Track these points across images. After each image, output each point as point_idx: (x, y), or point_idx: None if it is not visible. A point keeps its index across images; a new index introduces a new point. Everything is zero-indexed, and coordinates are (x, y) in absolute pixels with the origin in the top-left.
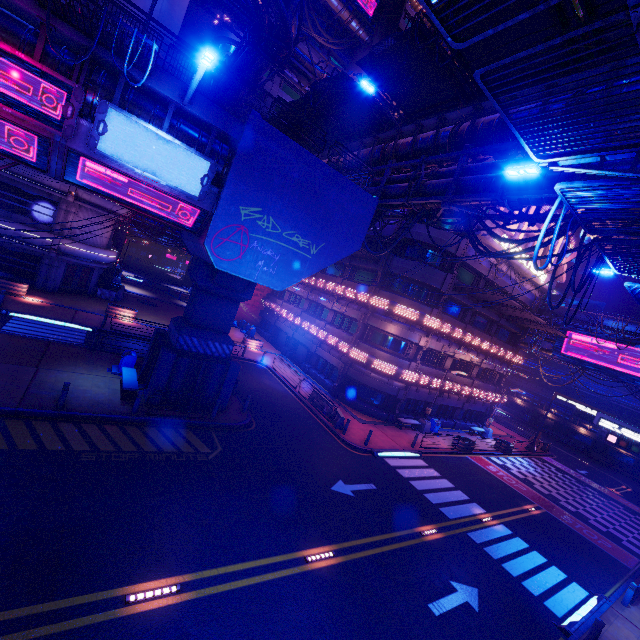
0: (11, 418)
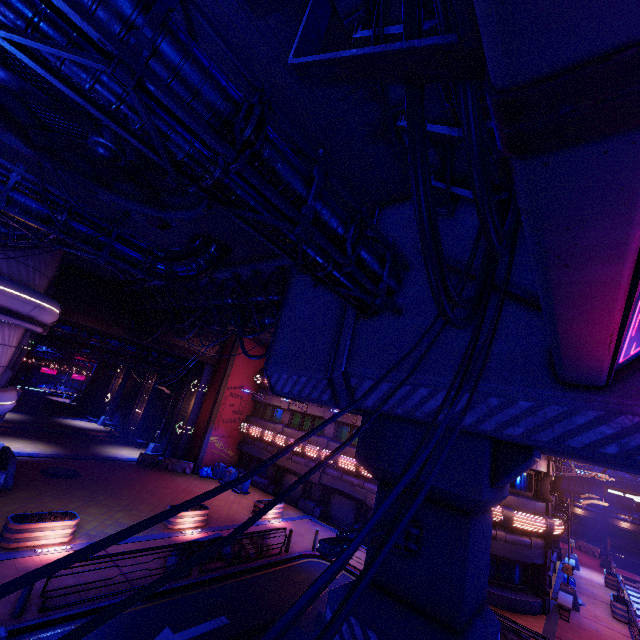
0: None
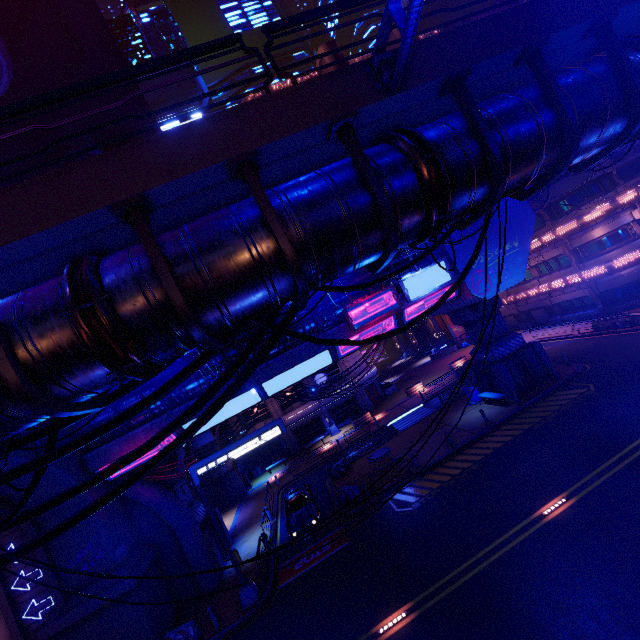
0: (481, 439)
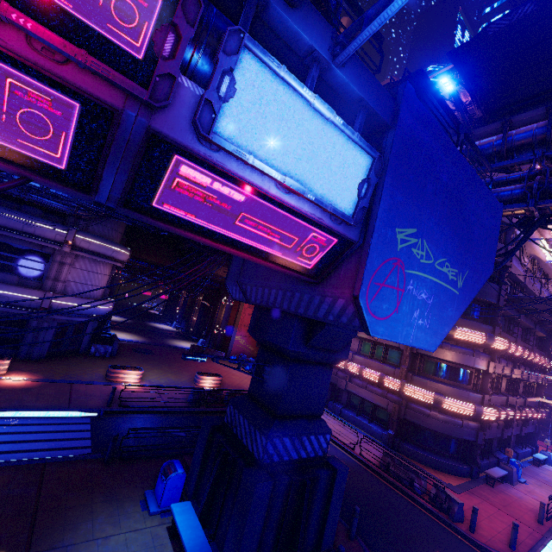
0: None
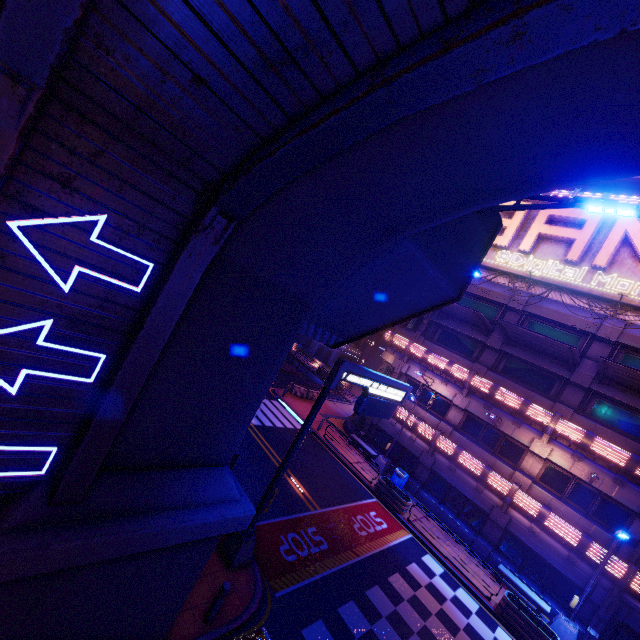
0: None
